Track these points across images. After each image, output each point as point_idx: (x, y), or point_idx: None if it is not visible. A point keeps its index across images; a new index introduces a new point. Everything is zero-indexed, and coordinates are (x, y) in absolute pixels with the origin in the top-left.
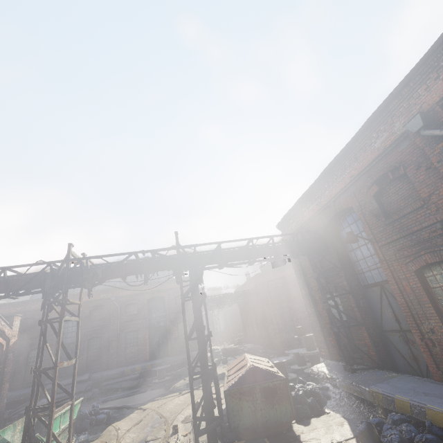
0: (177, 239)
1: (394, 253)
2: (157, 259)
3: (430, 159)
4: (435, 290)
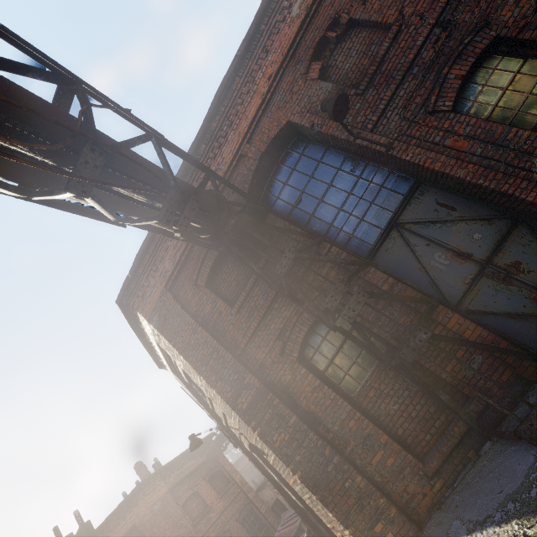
0: None
1: (402, 117)
2: None
3: None
4: (493, 117)
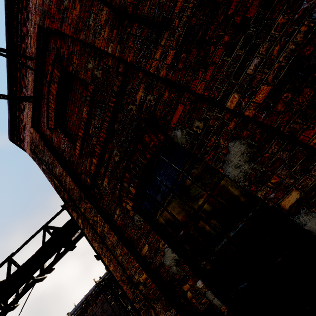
0: (95, 282)
1: None
2: (94, 294)
3: None
4: None
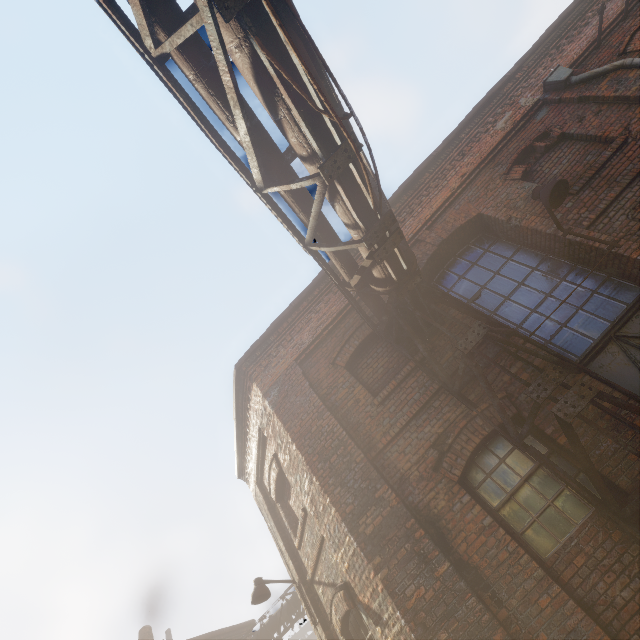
0: None
1: (630, 217)
2: None
3: (601, 95)
4: None
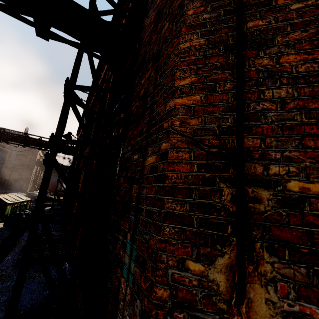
0: None
1: None
2: None
3: None
4: None
